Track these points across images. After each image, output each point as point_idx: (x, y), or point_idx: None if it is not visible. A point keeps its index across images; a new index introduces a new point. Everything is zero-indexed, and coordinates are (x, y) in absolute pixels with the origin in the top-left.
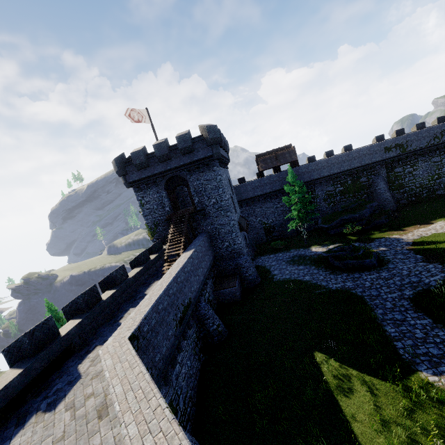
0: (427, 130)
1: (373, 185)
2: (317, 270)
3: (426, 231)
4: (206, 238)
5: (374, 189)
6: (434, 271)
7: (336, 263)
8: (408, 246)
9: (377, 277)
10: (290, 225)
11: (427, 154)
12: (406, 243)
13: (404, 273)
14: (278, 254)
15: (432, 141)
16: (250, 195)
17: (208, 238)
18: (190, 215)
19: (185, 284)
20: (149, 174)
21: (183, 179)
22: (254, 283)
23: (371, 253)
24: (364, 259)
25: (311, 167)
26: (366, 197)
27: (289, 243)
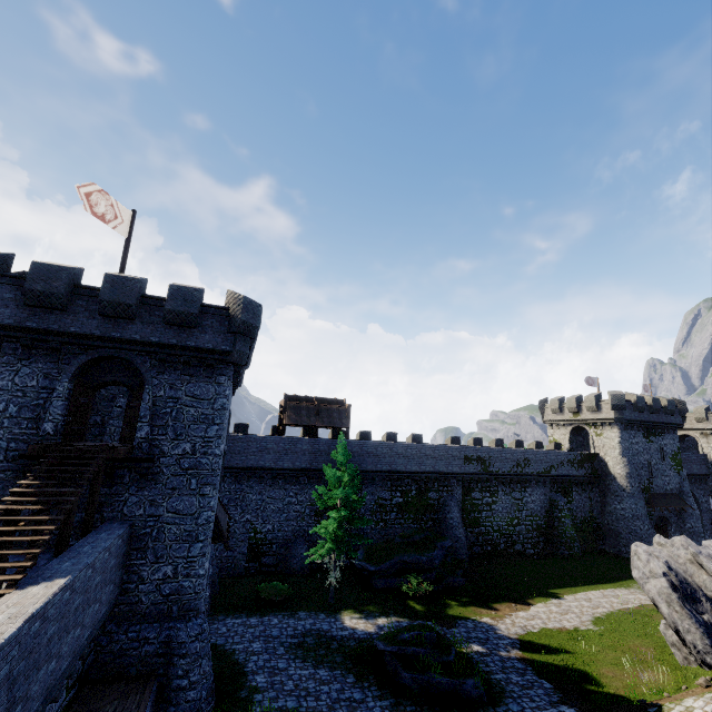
0: (511, 451)
1: (444, 508)
2: (361, 689)
3: (530, 621)
4: (120, 543)
5: (444, 516)
6: None
7: (407, 676)
8: (517, 650)
9: None
10: (316, 551)
11: (509, 483)
12: (511, 642)
13: None
14: (270, 619)
15: (515, 468)
16: (250, 462)
17: (123, 543)
18: (106, 465)
19: None
20: (52, 325)
21: (137, 373)
22: None
23: (472, 661)
24: (464, 675)
25: (367, 449)
26: (431, 525)
27: (296, 590)
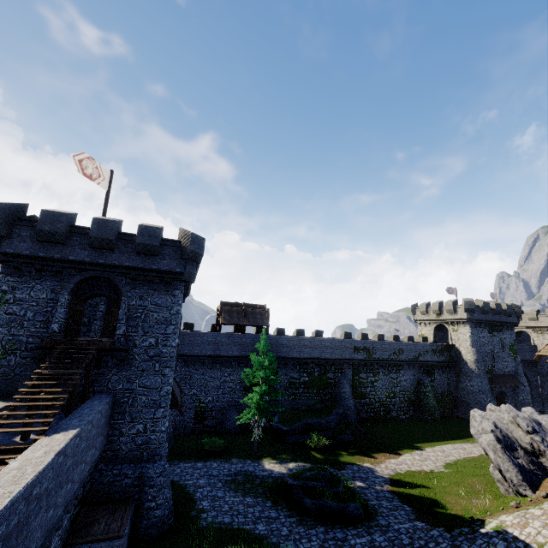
0: (389, 343)
1: (339, 385)
2: (276, 510)
3: (399, 465)
4: (107, 408)
5: (339, 391)
6: (444, 543)
7: (308, 501)
8: (388, 485)
9: (369, 542)
10: (244, 415)
11: (387, 367)
12: (384, 480)
13: (405, 540)
14: (211, 464)
15: (392, 355)
16: (196, 351)
17: (109, 408)
18: (96, 353)
19: (11, 542)
20: (56, 255)
21: (116, 288)
22: (160, 527)
23: (354, 491)
24: (348, 501)
25: (282, 341)
26: (329, 398)
27: (229, 444)
